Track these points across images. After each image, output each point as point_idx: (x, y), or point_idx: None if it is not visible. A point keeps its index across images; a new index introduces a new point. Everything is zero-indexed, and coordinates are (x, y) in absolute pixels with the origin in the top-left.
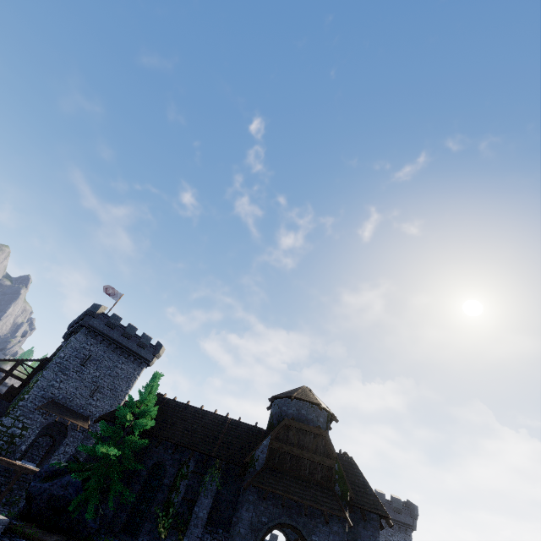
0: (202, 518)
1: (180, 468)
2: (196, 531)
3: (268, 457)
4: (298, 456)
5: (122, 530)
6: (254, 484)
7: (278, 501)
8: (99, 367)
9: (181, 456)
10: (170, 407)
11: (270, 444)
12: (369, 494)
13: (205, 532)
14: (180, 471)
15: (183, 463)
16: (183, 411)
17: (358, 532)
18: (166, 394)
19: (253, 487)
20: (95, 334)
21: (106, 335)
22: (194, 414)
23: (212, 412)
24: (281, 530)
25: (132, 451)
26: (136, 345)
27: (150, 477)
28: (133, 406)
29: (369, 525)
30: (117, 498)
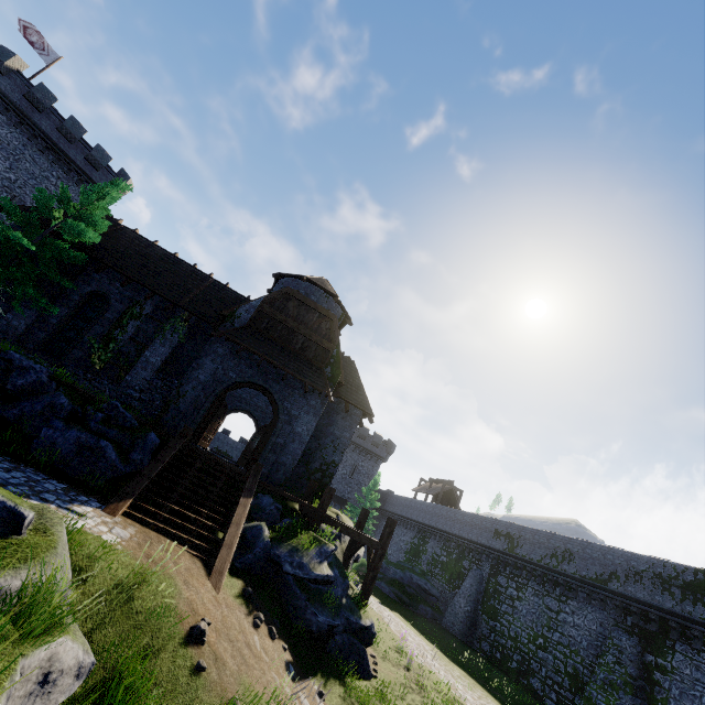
0: (154, 364)
1: (131, 307)
2: (144, 373)
3: (253, 319)
4: (293, 329)
5: (40, 349)
6: (227, 336)
7: (254, 363)
8: (14, 167)
9: (134, 295)
10: (125, 237)
11: (261, 306)
12: (360, 394)
13: (156, 377)
14: (130, 309)
15: (136, 303)
16: (145, 247)
17: (336, 421)
18: (121, 221)
19: (225, 342)
20: (3, 105)
21: (27, 116)
22: (162, 257)
23: (189, 264)
24: (252, 416)
25: (58, 267)
26: (83, 158)
27: (86, 306)
28: (58, 196)
29: (350, 418)
30: (31, 313)
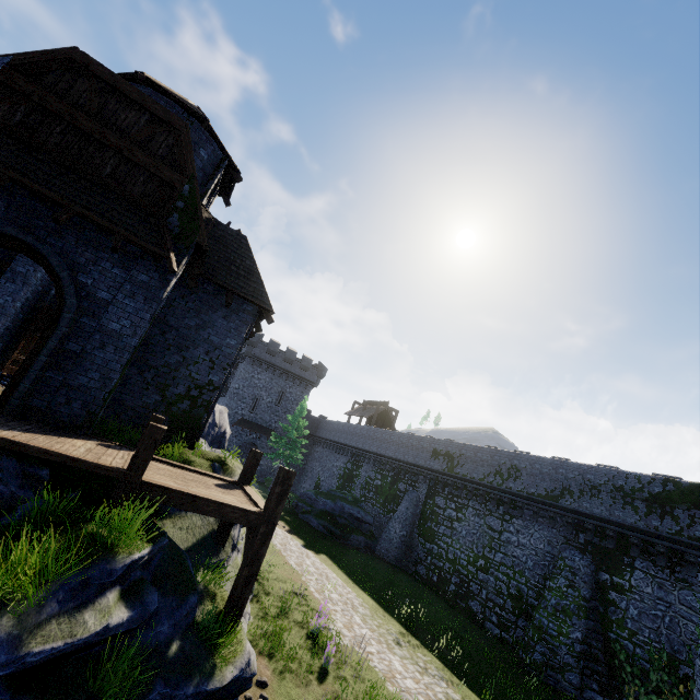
0: None
1: None
2: None
3: None
4: (90, 133)
5: None
6: None
7: None
8: None
9: None
10: None
11: (4, 75)
12: (253, 282)
13: None
14: None
15: None
16: None
17: (212, 321)
18: None
19: None
20: None
21: None
22: None
23: None
24: None
25: None
26: None
27: None
28: None
29: (236, 317)
30: None
